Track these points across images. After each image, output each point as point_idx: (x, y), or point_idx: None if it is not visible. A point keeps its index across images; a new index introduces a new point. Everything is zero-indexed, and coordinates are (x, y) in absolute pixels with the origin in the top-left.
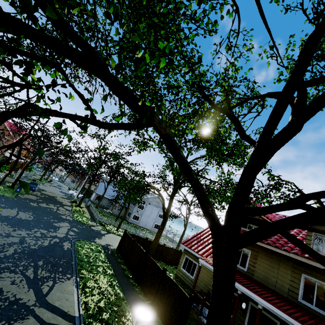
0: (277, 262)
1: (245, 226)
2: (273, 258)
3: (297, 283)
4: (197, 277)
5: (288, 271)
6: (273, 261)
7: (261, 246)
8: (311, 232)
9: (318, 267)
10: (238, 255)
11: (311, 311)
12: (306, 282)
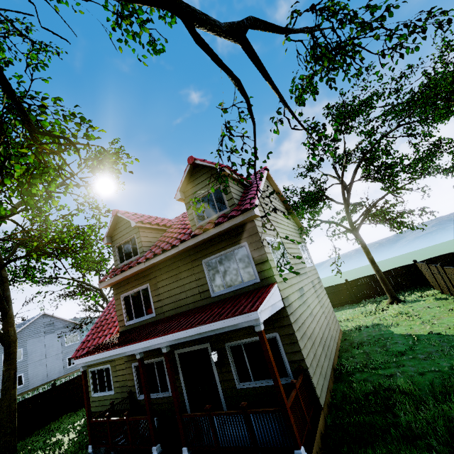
0: (177, 270)
1: (130, 255)
2: (172, 270)
3: (203, 277)
4: (86, 394)
5: (191, 271)
6: (173, 273)
7: (156, 266)
8: (188, 203)
9: (210, 239)
10: (140, 302)
11: (226, 296)
12: (210, 267)
